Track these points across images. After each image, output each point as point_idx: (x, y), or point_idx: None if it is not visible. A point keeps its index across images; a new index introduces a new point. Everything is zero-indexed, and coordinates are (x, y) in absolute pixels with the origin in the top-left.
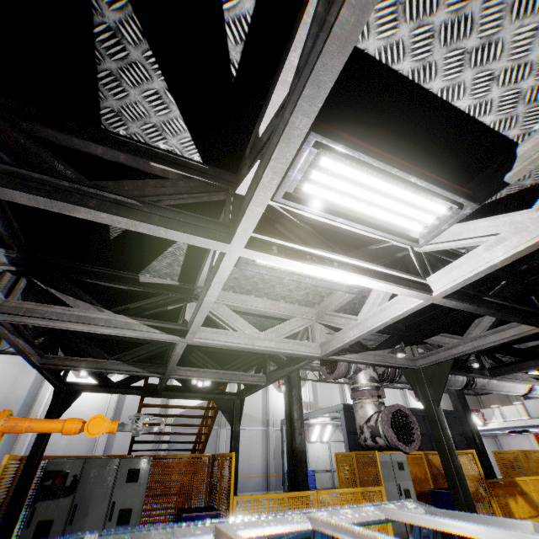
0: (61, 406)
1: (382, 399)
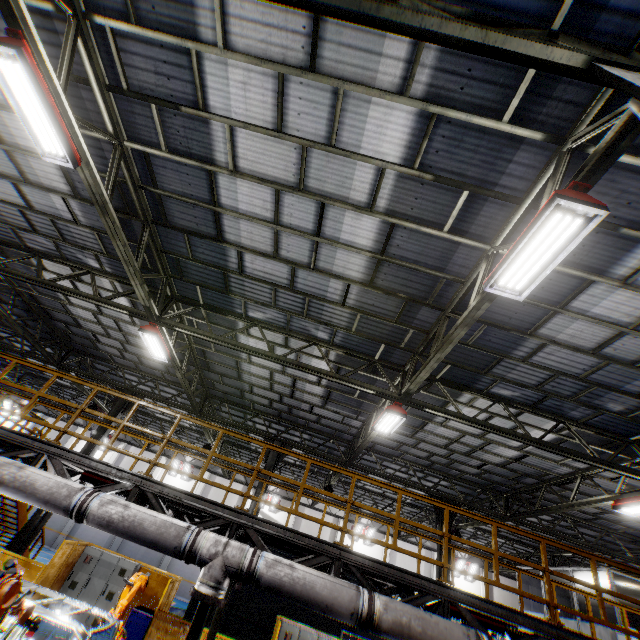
0: None
1: None
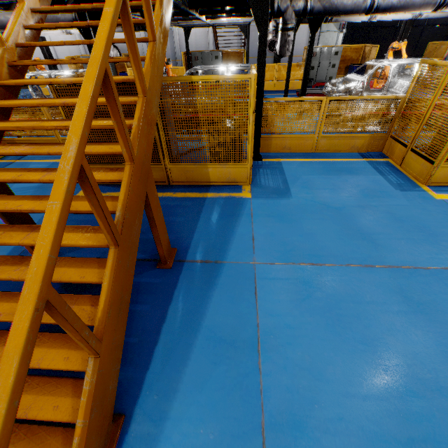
0: (187, 35)
1: (275, 35)
